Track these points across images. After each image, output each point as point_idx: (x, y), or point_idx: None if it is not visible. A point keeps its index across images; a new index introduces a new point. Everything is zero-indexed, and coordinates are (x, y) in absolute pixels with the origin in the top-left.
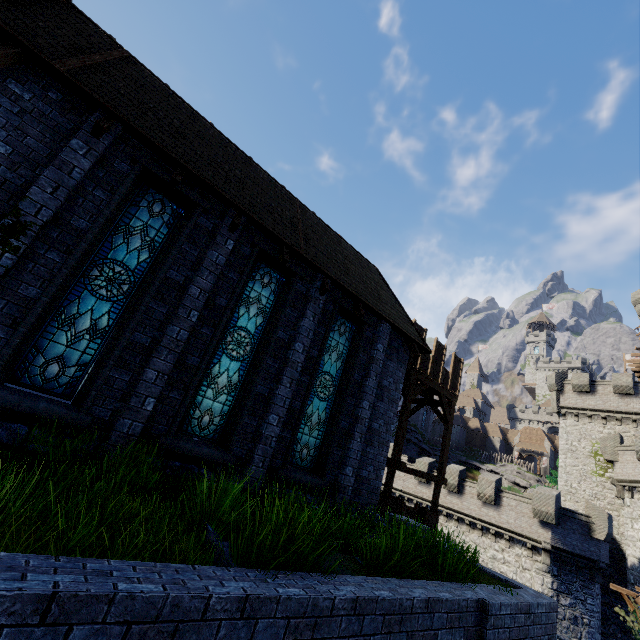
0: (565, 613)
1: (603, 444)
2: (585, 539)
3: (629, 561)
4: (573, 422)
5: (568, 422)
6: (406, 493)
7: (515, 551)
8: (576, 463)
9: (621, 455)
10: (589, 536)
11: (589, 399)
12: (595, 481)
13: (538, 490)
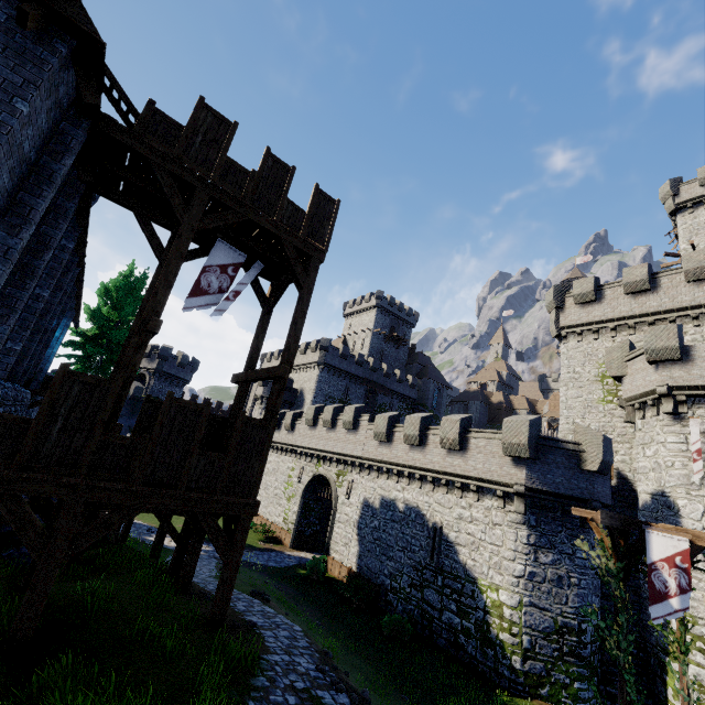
0: (546, 574)
1: (608, 358)
2: (573, 474)
3: (640, 500)
4: (576, 344)
5: (570, 345)
6: (366, 459)
7: (485, 504)
8: (579, 393)
9: (630, 366)
10: (579, 469)
11: (595, 310)
12: (602, 411)
13: (510, 418)
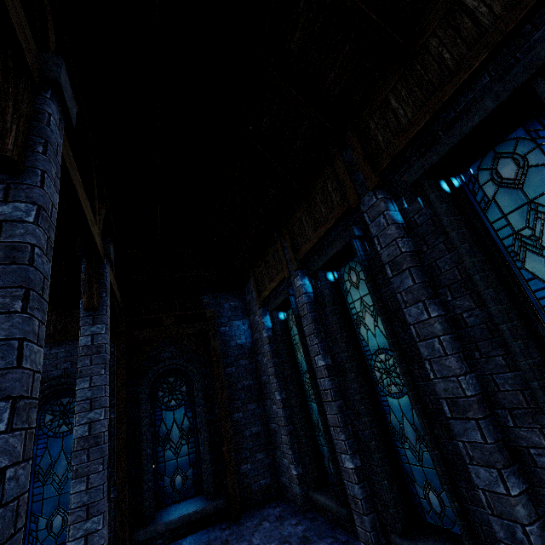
0: None
1: None
2: None
3: None
4: None
5: None
6: None
7: None
8: None
9: None
10: None
11: None
12: None
13: None
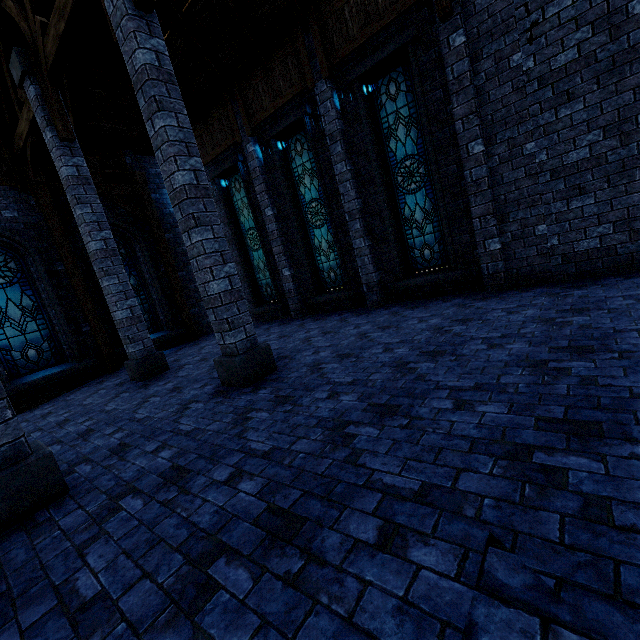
0: None
1: None
2: None
3: None
4: None
5: None
6: None
7: None
8: None
9: None
10: None
11: None
12: None
13: None
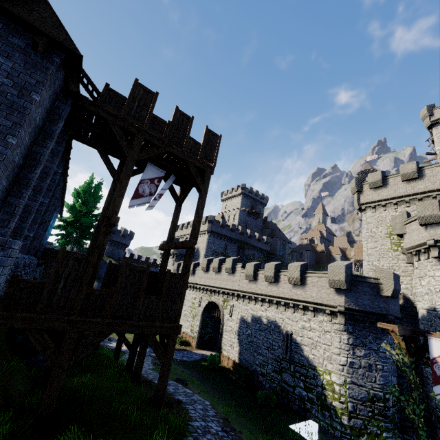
0: (360, 363)
1: (393, 222)
2: (375, 298)
3: (420, 313)
4: (371, 214)
5: (368, 215)
6: (241, 291)
7: (318, 319)
8: (375, 245)
9: (408, 227)
10: (378, 295)
11: (383, 192)
12: (391, 256)
13: (332, 264)
